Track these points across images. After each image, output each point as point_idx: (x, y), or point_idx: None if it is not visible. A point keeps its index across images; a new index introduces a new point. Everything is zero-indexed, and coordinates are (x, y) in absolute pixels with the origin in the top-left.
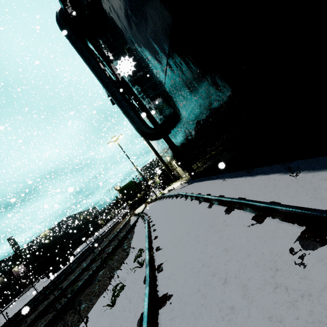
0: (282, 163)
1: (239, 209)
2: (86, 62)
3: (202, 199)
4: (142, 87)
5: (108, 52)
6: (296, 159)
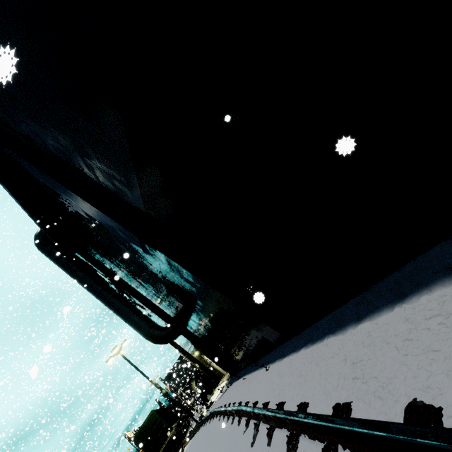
0: (275, 348)
1: (243, 416)
2: (72, 276)
3: (228, 413)
4: (143, 286)
5: (97, 257)
6: (278, 344)
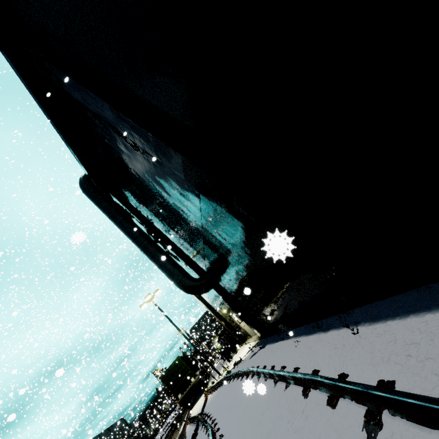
0: (349, 310)
1: (315, 388)
2: (111, 219)
3: (276, 377)
4: (178, 234)
5: (135, 204)
6: (359, 304)
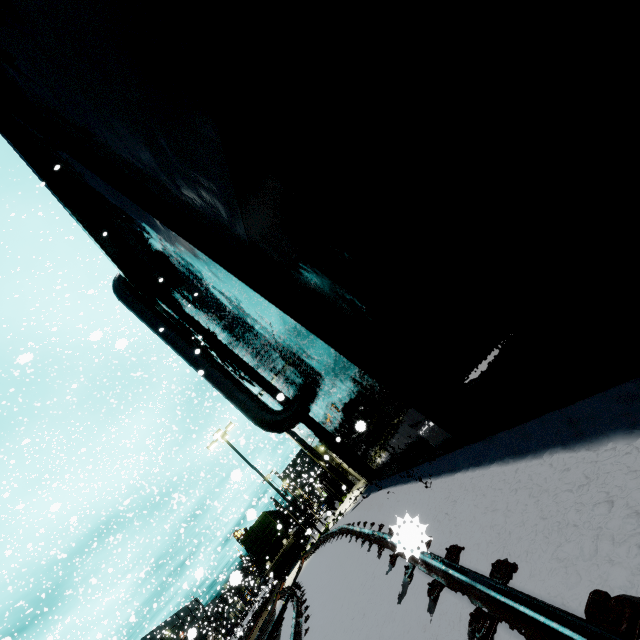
0: (440, 455)
1: (387, 547)
2: (160, 335)
3: (363, 535)
4: (250, 354)
5: (191, 312)
6: (446, 451)
